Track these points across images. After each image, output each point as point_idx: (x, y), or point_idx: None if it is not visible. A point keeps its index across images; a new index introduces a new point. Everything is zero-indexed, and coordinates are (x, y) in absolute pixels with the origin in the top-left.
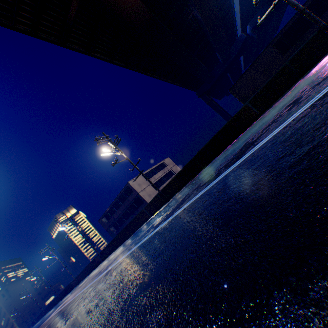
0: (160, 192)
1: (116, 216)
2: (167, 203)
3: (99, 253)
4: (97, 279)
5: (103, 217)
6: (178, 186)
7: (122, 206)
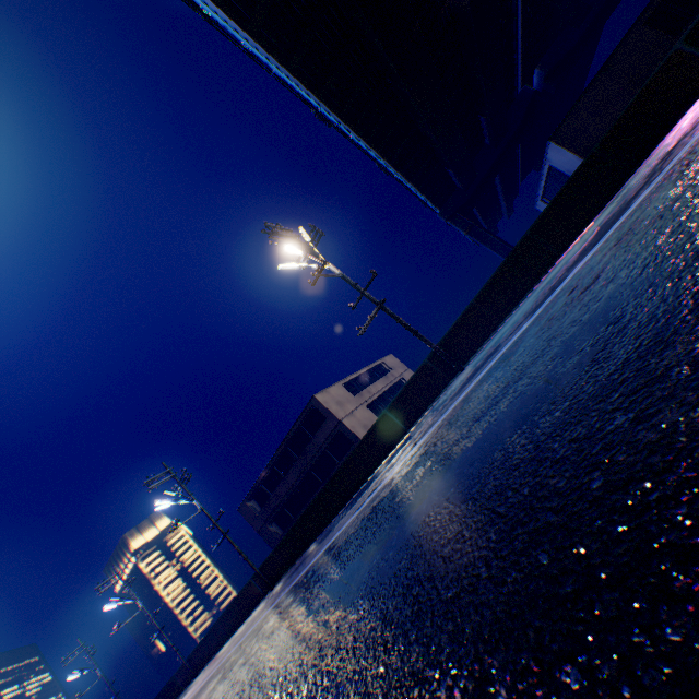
0: (437, 349)
1: (283, 490)
2: (458, 374)
3: (257, 570)
4: (310, 563)
5: (251, 499)
6: (487, 323)
7: (298, 462)
